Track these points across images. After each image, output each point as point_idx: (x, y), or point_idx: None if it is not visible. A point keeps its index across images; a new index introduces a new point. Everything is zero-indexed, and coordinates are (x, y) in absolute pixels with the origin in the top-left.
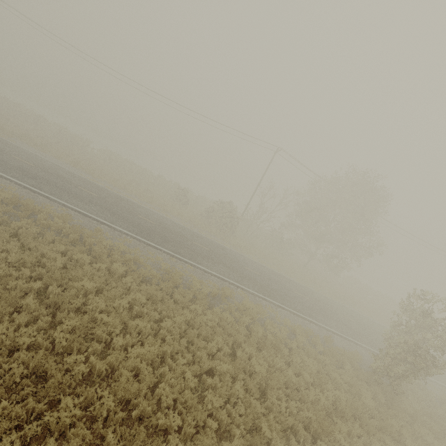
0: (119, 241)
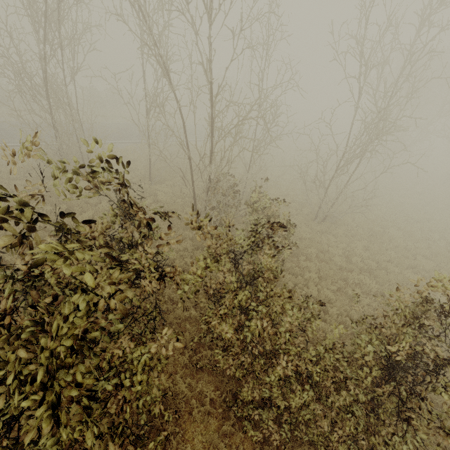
0: None
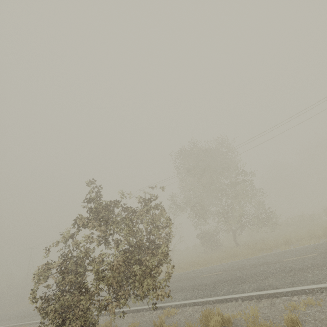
0: None
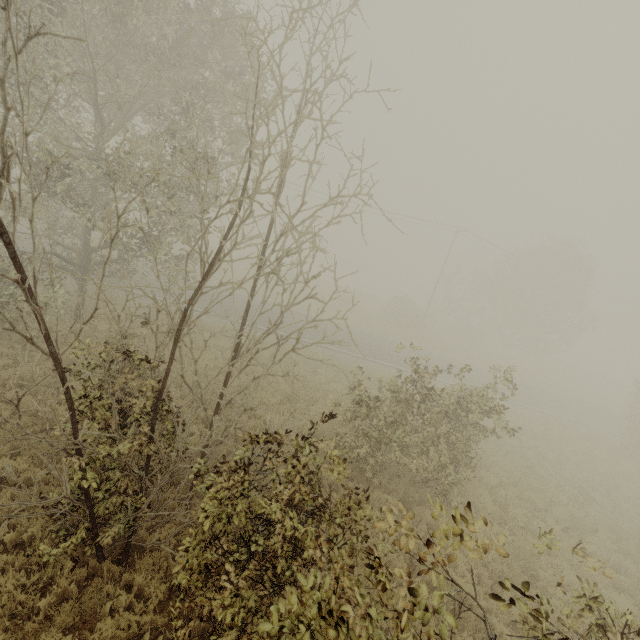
0: (372, 368)
